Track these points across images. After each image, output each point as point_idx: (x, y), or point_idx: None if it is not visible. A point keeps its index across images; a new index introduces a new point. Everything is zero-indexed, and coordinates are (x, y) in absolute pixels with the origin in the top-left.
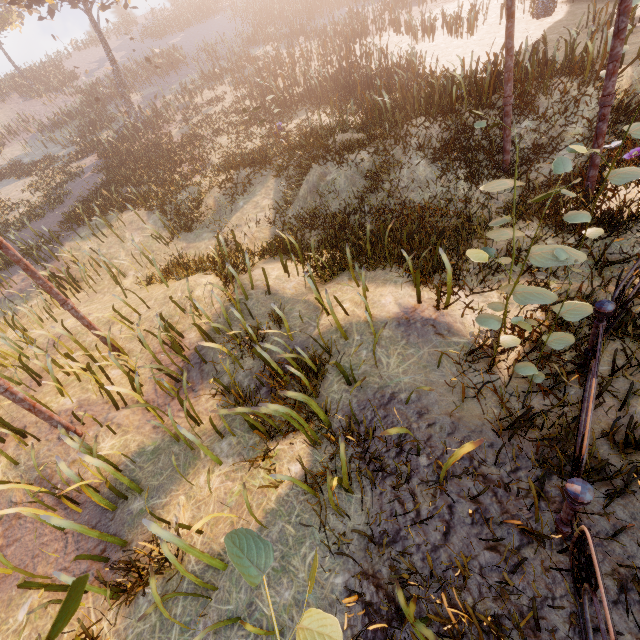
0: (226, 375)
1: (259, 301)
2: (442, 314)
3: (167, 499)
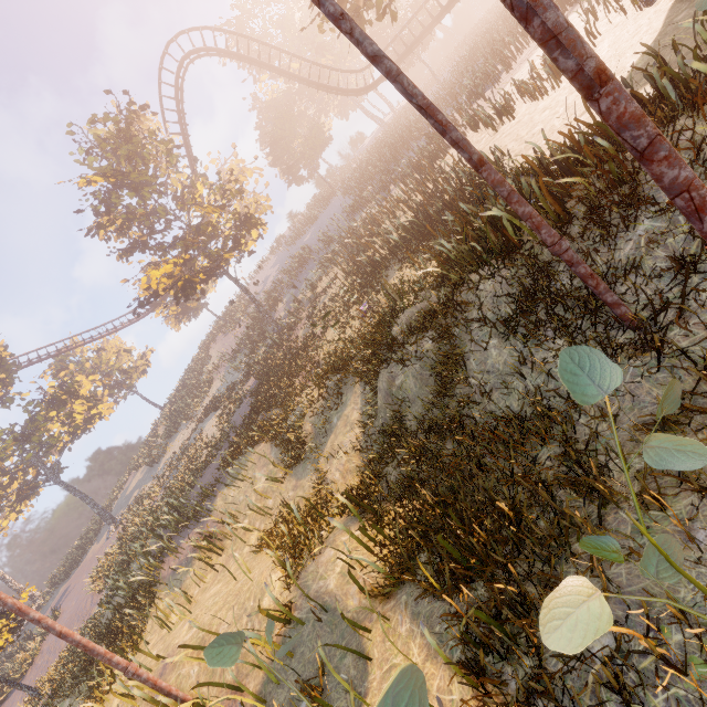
0: None
1: (314, 628)
2: None
3: None
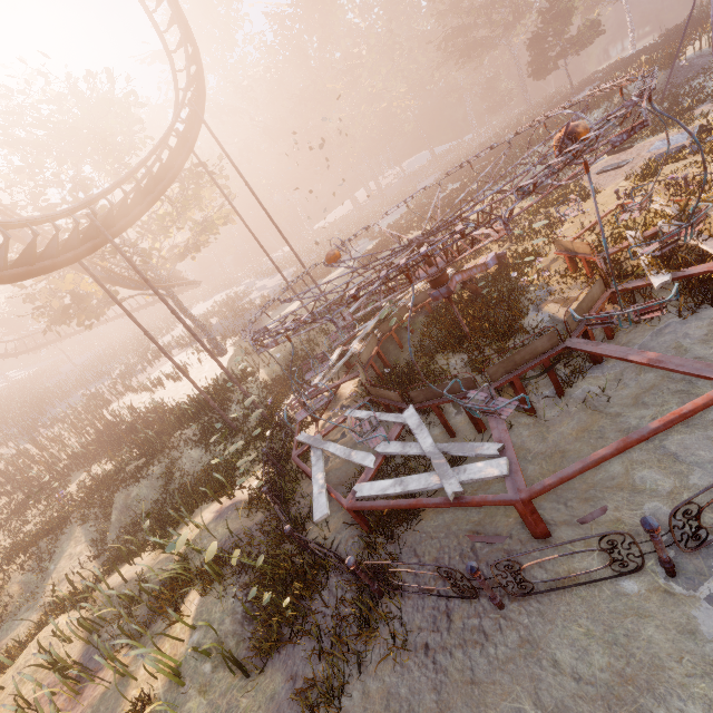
0: (123, 636)
1: (121, 592)
2: (235, 499)
3: (123, 705)
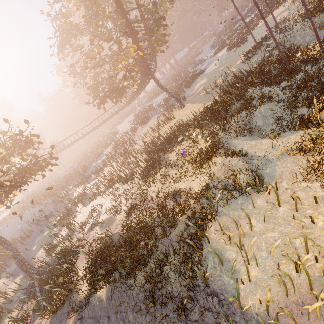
0: None
1: None
2: None
3: None
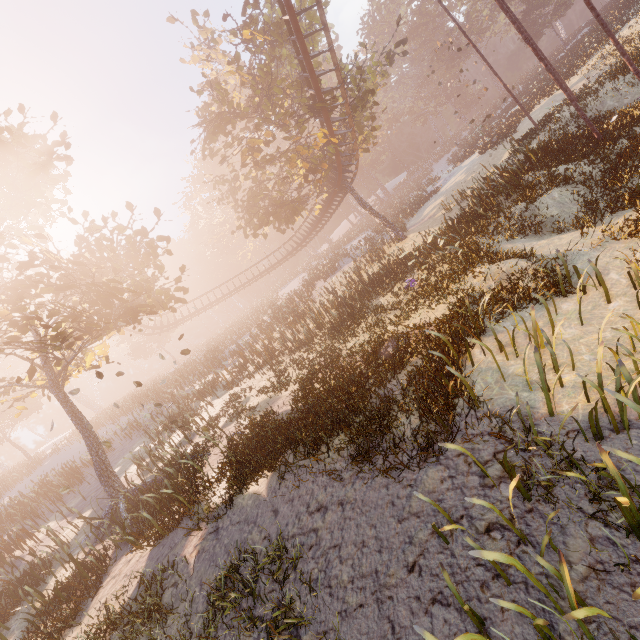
0: None
1: None
2: None
3: None
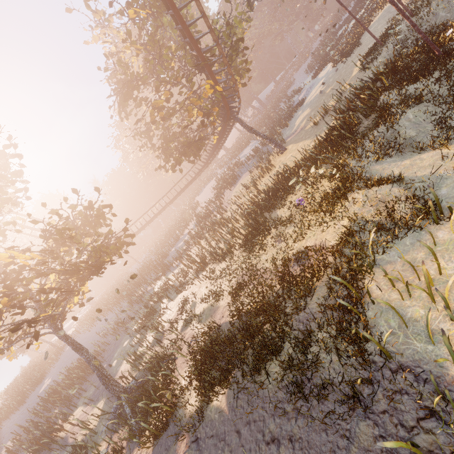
0: None
1: None
2: None
3: None
